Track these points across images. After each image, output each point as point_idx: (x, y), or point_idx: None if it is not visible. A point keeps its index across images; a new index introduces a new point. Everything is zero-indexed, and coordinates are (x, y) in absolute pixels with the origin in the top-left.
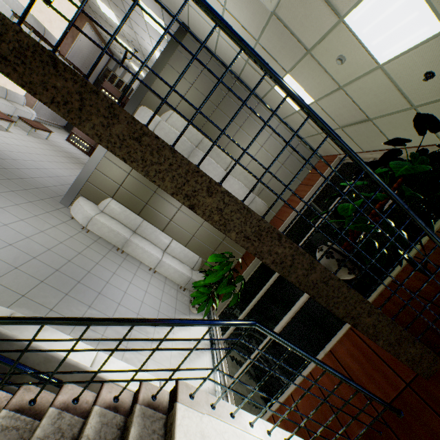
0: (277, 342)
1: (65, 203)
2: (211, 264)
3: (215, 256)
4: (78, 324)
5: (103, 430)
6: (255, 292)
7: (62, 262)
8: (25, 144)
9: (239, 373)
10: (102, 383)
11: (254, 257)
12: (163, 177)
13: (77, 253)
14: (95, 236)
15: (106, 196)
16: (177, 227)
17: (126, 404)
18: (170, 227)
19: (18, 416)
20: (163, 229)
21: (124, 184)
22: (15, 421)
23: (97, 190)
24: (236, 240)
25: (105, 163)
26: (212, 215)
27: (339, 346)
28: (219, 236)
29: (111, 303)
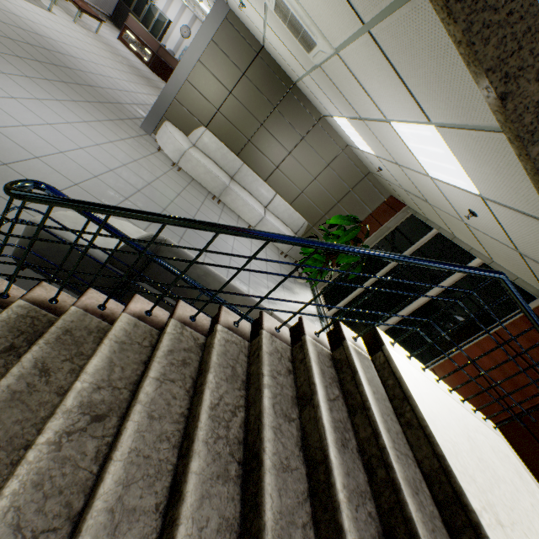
0: (409, 321)
1: (147, 129)
2: (317, 231)
3: (339, 217)
4: (308, 245)
5: (320, 358)
6: (376, 268)
7: (166, 202)
8: (76, 35)
9: (451, 329)
10: (300, 318)
11: (377, 227)
12: (488, 38)
13: (176, 194)
14: (187, 177)
15: (198, 125)
16: (283, 178)
17: (324, 341)
18: (275, 177)
19: (231, 333)
20: (266, 178)
21: (222, 108)
22: (231, 337)
23: (188, 113)
24: (534, 160)
25: (199, 72)
26: (523, 114)
27: (509, 328)
28: (335, 196)
29: (223, 256)
